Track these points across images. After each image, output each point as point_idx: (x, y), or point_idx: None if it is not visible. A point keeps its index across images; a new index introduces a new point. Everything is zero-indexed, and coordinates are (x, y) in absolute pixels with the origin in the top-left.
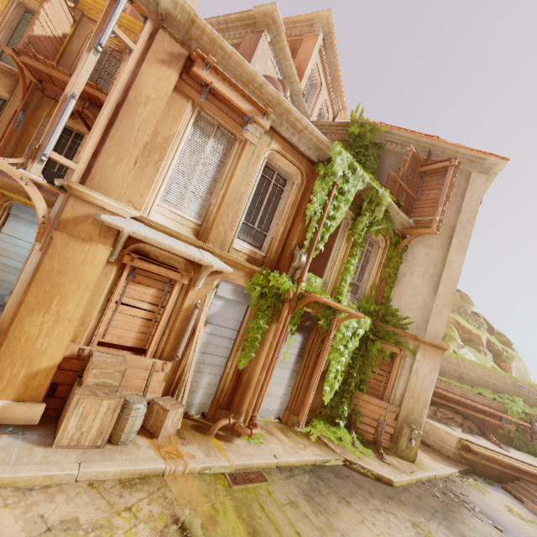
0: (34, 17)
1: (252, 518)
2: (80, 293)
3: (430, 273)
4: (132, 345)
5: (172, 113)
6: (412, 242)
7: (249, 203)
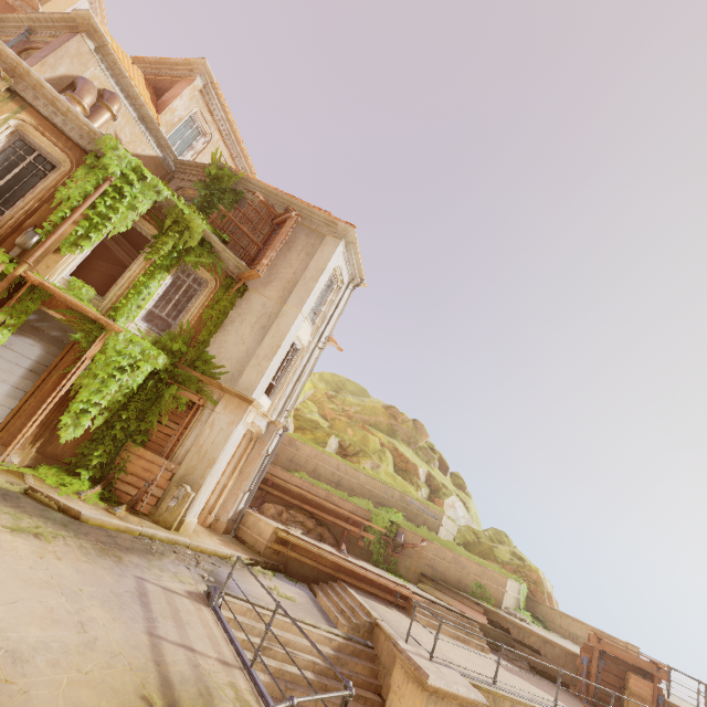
0: None
1: None
2: None
3: (262, 324)
4: None
5: None
6: (251, 290)
7: None
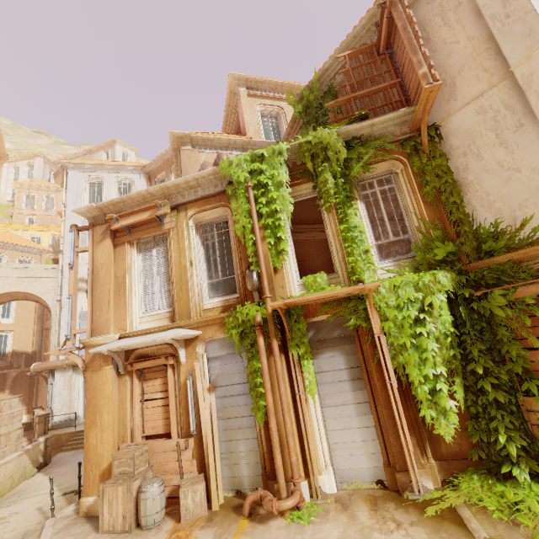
0: None
1: None
2: (107, 405)
3: (511, 126)
4: (164, 431)
5: (121, 259)
6: (442, 122)
7: (201, 266)
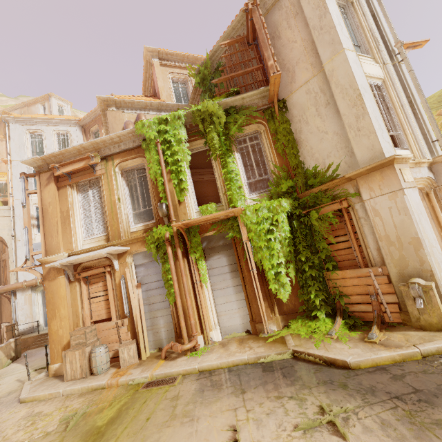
0: None
1: (127, 409)
2: (63, 303)
3: (323, 104)
4: (107, 317)
5: (64, 199)
6: (287, 98)
7: (127, 201)
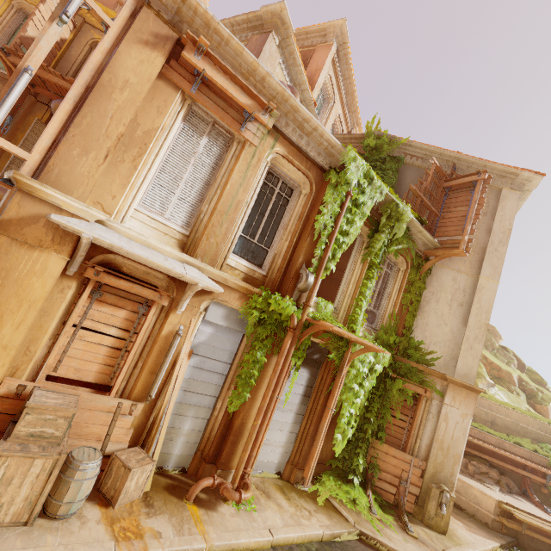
0: (29, 18)
1: None
2: (21, 313)
3: (459, 301)
4: (94, 380)
5: (156, 104)
6: (436, 264)
7: (248, 213)
